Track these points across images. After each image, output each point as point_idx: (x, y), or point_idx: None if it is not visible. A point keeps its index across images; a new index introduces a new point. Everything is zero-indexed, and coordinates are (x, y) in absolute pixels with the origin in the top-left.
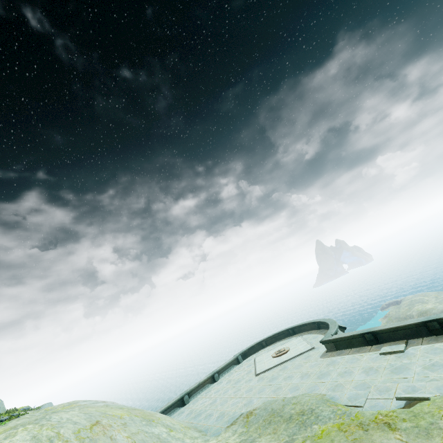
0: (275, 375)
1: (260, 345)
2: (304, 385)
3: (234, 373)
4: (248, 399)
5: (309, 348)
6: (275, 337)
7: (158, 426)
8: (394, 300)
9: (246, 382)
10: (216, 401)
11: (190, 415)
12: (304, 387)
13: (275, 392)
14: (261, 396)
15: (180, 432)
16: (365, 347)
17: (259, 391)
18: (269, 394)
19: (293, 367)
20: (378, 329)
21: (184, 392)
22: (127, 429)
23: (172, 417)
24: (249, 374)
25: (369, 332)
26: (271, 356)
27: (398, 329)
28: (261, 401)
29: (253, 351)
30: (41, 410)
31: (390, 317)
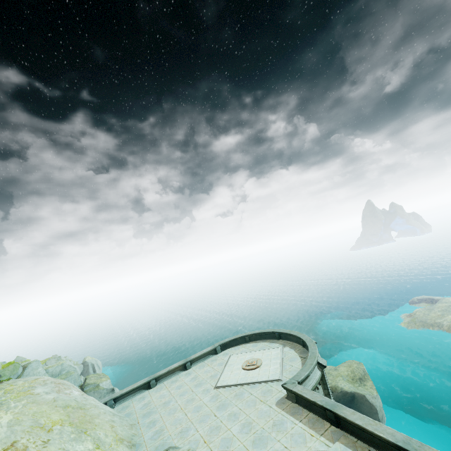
0: (228, 401)
1: (243, 338)
2: (236, 446)
3: (205, 367)
4: (188, 423)
5: (276, 378)
6: (261, 335)
7: (87, 441)
8: (429, 297)
9: (203, 391)
10: (169, 404)
11: (144, 408)
12: (234, 450)
13: (211, 432)
14: (198, 430)
15: (107, 449)
16: (324, 421)
17: (202, 418)
18: (205, 431)
19: (246, 401)
20: (342, 415)
21: (153, 375)
22: (45, 450)
23: (135, 398)
24: (213, 379)
25: (331, 411)
26: (241, 365)
27: (365, 430)
28: (194, 439)
29: (235, 343)
30: (3, 388)
31: (415, 318)
